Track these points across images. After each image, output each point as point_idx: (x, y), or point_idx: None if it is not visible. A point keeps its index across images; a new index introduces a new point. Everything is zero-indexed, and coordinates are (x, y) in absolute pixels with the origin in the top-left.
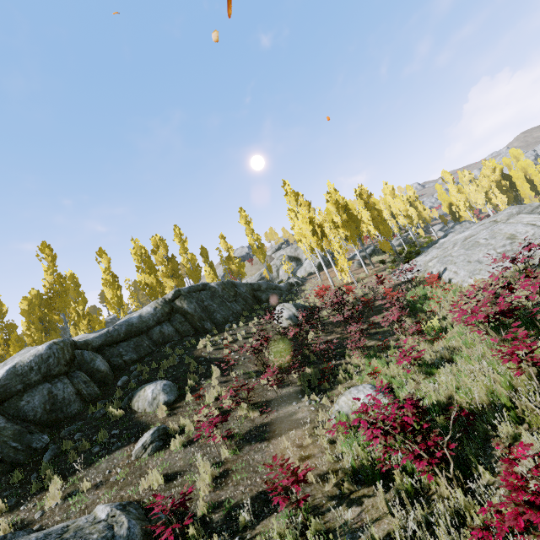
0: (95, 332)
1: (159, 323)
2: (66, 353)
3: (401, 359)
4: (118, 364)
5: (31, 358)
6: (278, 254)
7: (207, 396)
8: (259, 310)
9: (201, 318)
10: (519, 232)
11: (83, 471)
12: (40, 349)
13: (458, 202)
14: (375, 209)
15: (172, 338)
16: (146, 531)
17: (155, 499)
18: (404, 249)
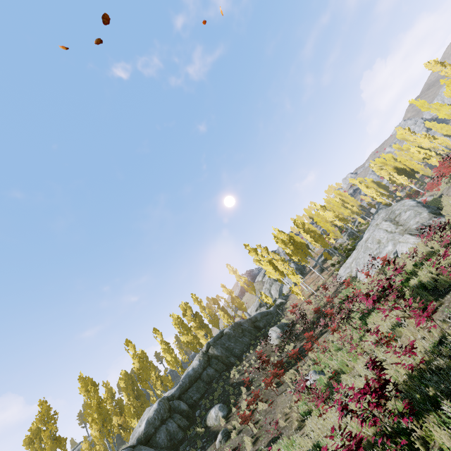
0: (173, 387)
1: (205, 369)
2: (166, 405)
3: (320, 352)
4: (192, 403)
5: (153, 412)
6: (266, 277)
7: (242, 405)
8: (260, 336)
9: (227, 356)
10: (381, 237)
11: None
12: (155, 406)
13: (372, 194)
14: (311, 231)
15: (215, 376)
16: None
17: None
18: (349, 243)
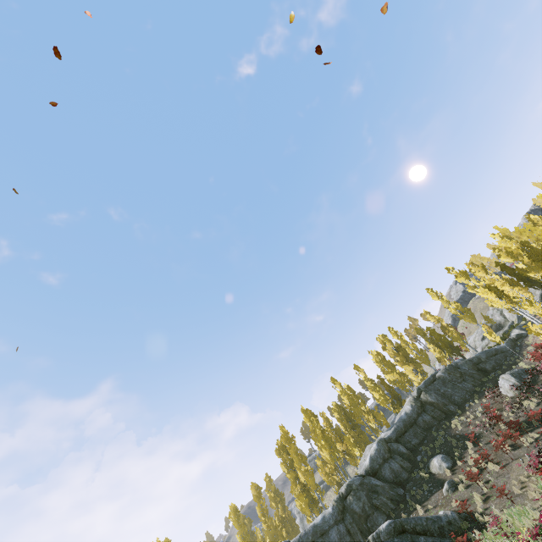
0: (388, 429)
1: (419, 415)
2: (385, 446)
3: None
4: (411, 448)
5: (374, 451)
6: None
7: (468, 461)
8: (487, 382)
9: (444, 404)
10: None
11: (425, 502)
12: (375, 446)
13: None
14: None
15: (432, 423)
16: (459, 516)
17: (460, 509)
18: None
